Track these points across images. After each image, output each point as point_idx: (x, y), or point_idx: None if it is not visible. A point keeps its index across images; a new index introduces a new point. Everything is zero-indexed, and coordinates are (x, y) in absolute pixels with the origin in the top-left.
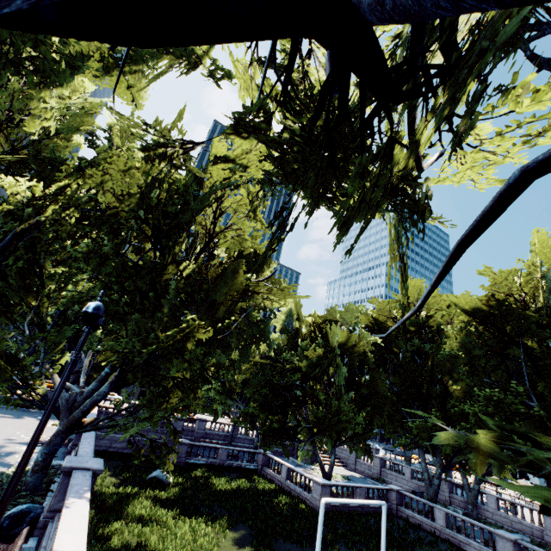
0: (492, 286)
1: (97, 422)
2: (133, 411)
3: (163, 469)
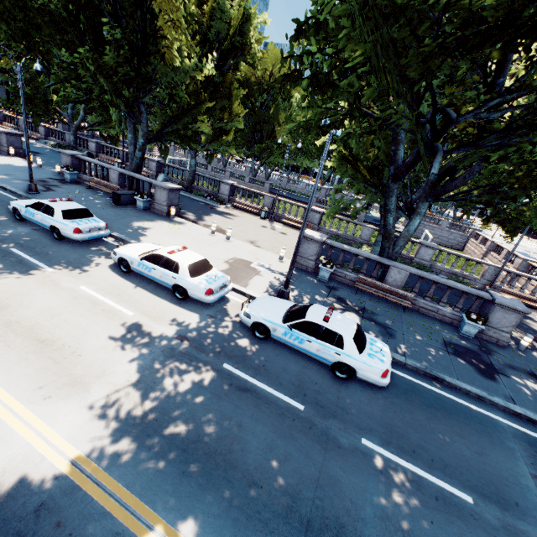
0: (248, 68)
1: (87, 128)
2: (100, 124)
3: (116, 145)
